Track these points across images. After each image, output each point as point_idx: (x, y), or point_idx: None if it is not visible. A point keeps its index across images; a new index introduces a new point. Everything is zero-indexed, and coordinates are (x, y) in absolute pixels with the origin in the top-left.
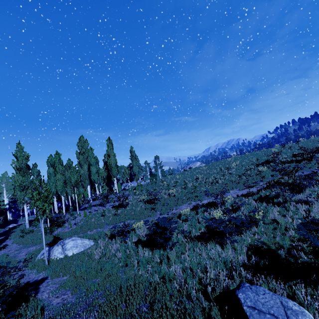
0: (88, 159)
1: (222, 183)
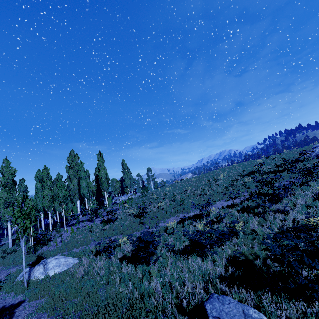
0: (79, 173)
1: (209, 194)
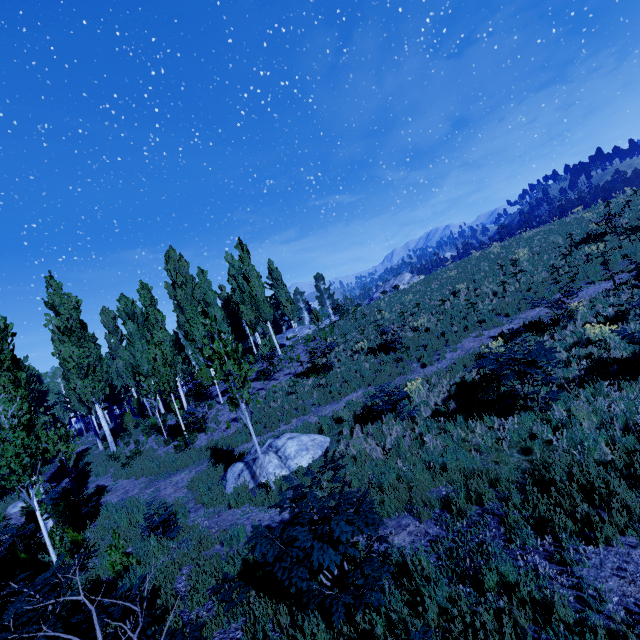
0: (196, 295)
1: (515, 290)
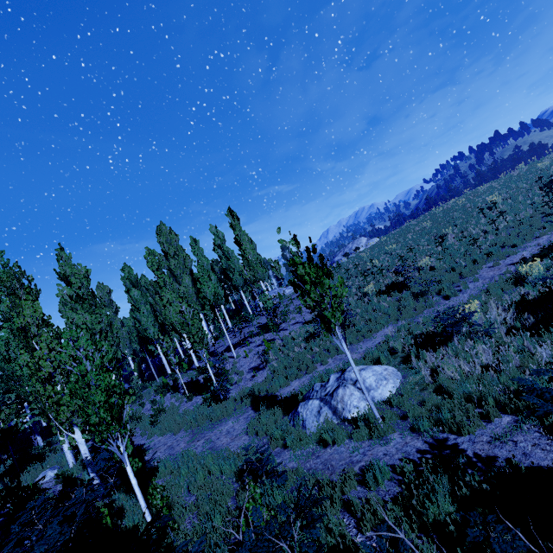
0: (188, 264)
1: (505, 227)
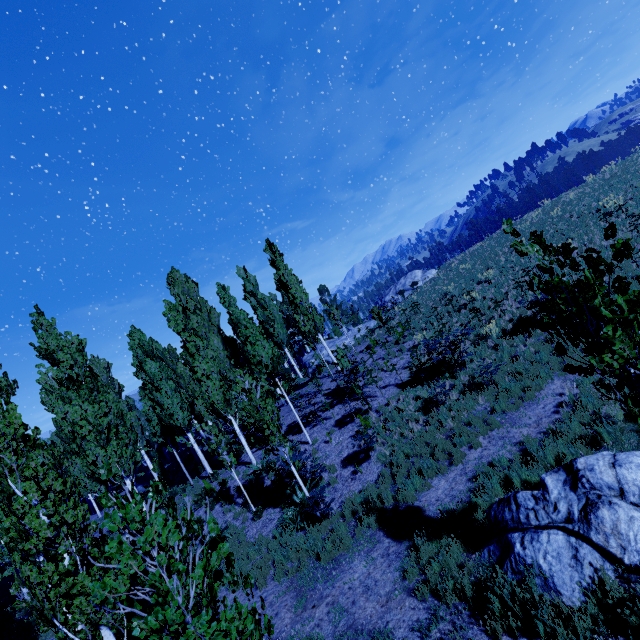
0: (214, 319)
1: None
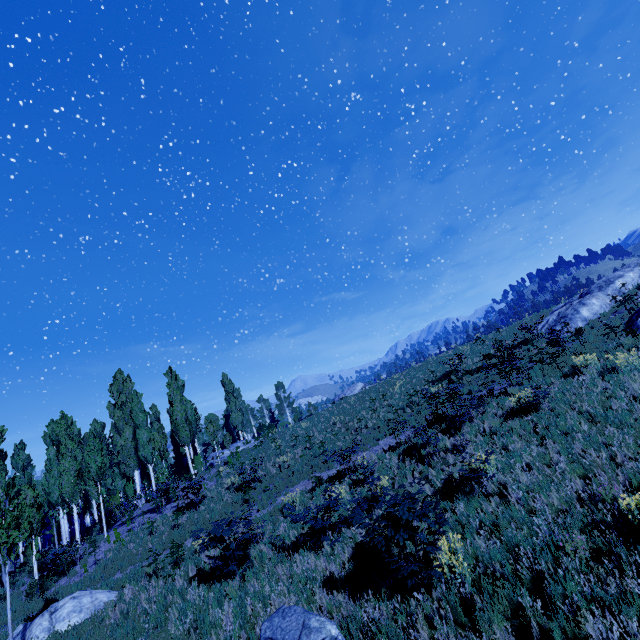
0: (134, 414)
1: (373, 426)
